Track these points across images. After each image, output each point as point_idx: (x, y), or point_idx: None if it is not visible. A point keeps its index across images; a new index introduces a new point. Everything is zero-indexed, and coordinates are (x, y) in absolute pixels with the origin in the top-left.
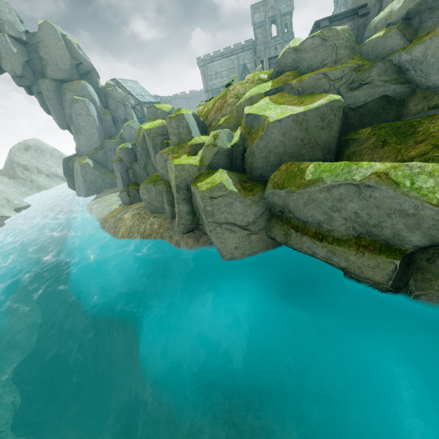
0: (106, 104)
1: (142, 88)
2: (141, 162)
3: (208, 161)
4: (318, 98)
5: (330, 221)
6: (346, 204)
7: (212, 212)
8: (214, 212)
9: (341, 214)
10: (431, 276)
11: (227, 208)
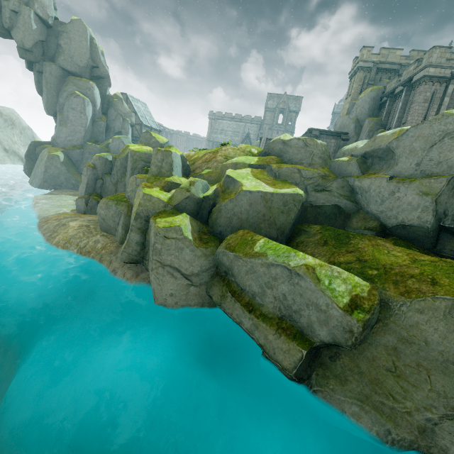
0: (106, 111)
1: (149, 113)
2: (114, 177)
3: (177, 202)
4: (287, 186)
5: (263, 295)
6: (278, 284)
7: (160, 250)
8: (162, 251)
9: (273, 292)
10: (330, 374)
11: (176, 251)
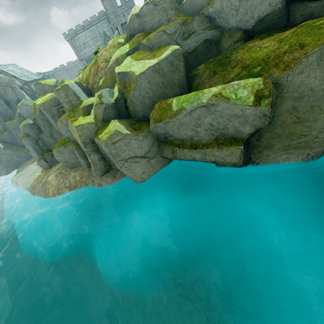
0: None
1: (23, 69)
2: (46, 132)
3: (101, 116)
4: (164, 50)
5: (197, 134)
6: (203, 120)
7: (117, 153)
8: (118, 153)
9: (202, 127)
10: (261, 149)
11: (127, 147)
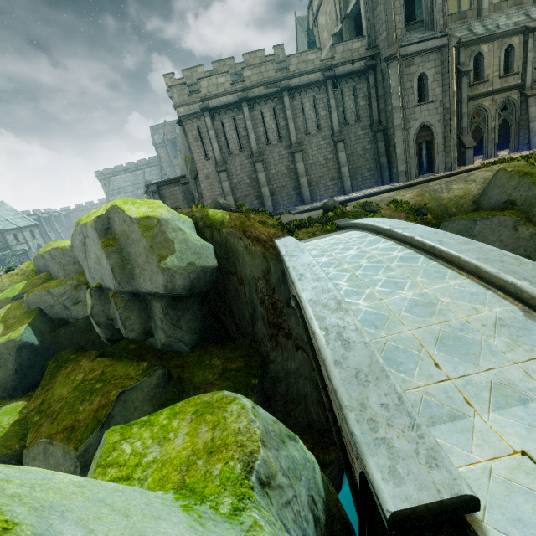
0: None
1: (10, 210)
2: None
3: None
4: (17, 327)
5: None
6: None
7: None
8: None
9: None
10: None
11: None
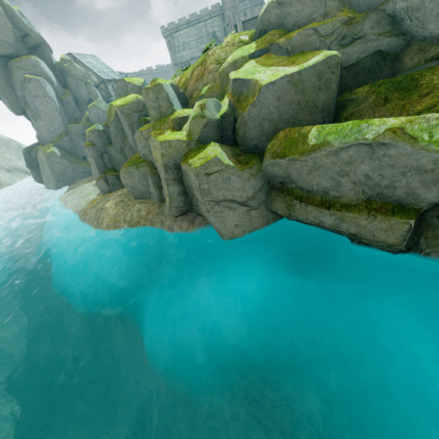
0: (65, 83)
1: (103, 64)
2: (117, 145)
3: (197, 135)
4: (312, 56)
5: (337, 187)
6: (355, 166)
7: (208, 190)
8: (211, 189)
9: (350, 178)
10: None
11: (224, 184)
